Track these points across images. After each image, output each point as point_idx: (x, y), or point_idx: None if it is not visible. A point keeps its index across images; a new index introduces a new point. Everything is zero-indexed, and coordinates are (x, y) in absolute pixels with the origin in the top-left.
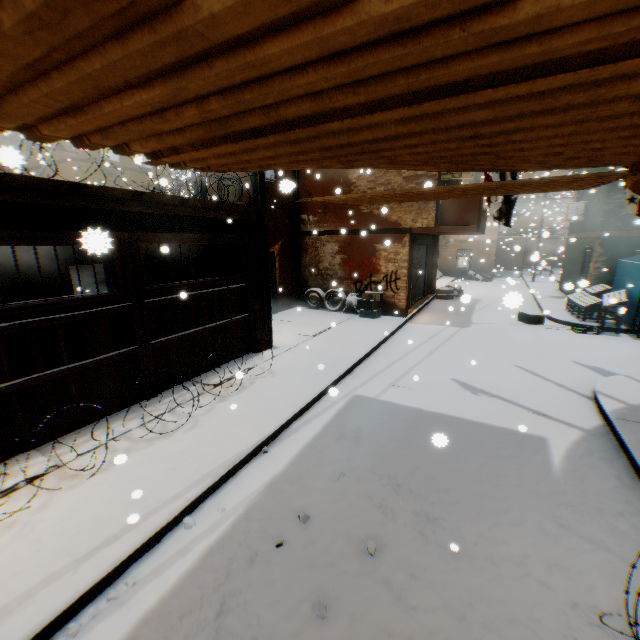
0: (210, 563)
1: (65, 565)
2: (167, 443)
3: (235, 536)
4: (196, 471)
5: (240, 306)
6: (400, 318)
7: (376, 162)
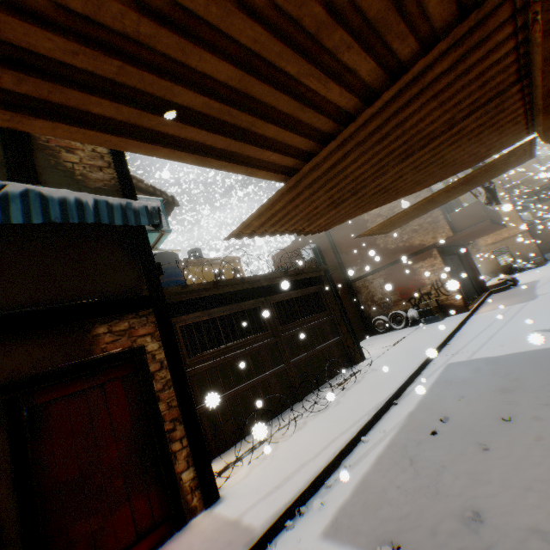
0: (391, 449)
1: (306, 460)
2: (326, 413)
3: (400, 438)
4: (354, 416)
5: (333, 332)
6: (462, 313)
7: (391, 196)
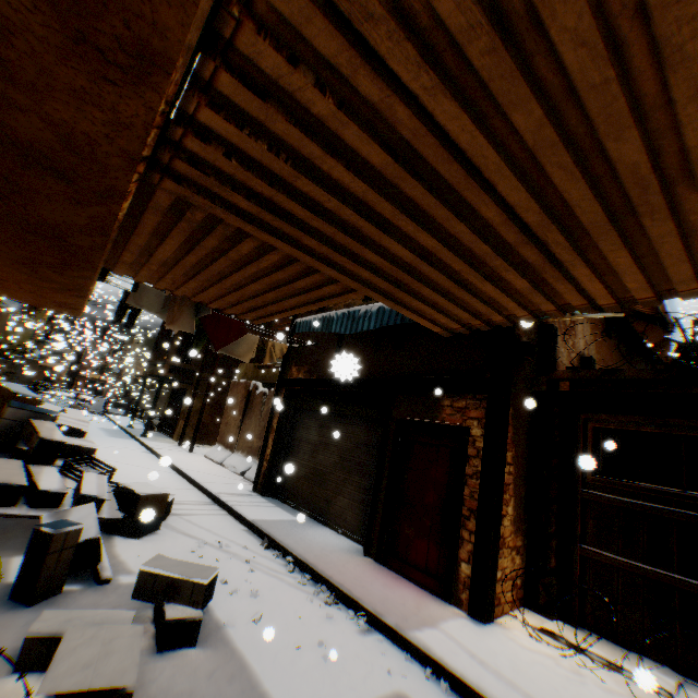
0: None
1: None
2: None
3: None
4: None
5: None
6: None
7: None
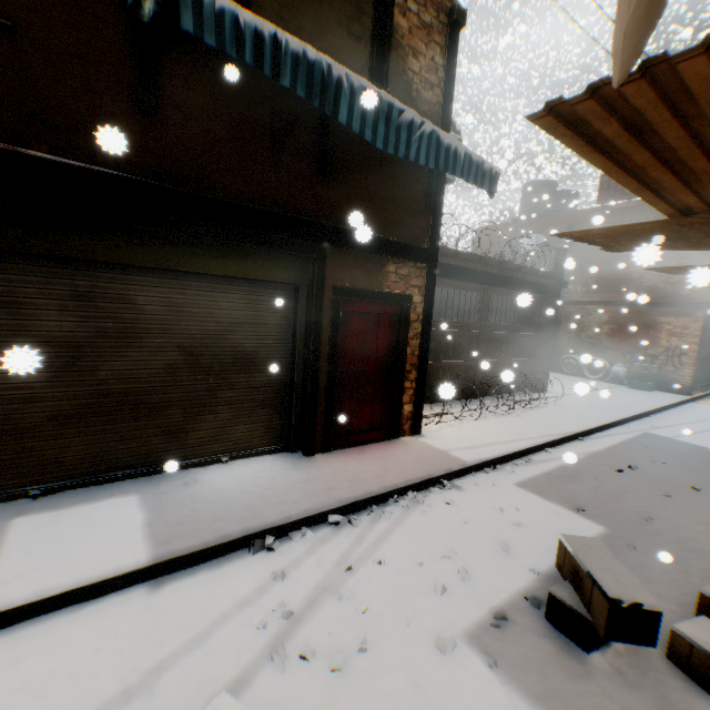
0: (575, 466)
1: (497, 441)
2: (507, 418)
3: (584, 462)
4: (541, 431)
5: (529, 350)
6: (680, 395)
7: None
